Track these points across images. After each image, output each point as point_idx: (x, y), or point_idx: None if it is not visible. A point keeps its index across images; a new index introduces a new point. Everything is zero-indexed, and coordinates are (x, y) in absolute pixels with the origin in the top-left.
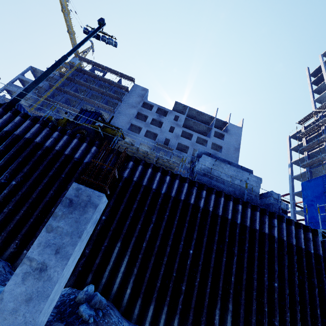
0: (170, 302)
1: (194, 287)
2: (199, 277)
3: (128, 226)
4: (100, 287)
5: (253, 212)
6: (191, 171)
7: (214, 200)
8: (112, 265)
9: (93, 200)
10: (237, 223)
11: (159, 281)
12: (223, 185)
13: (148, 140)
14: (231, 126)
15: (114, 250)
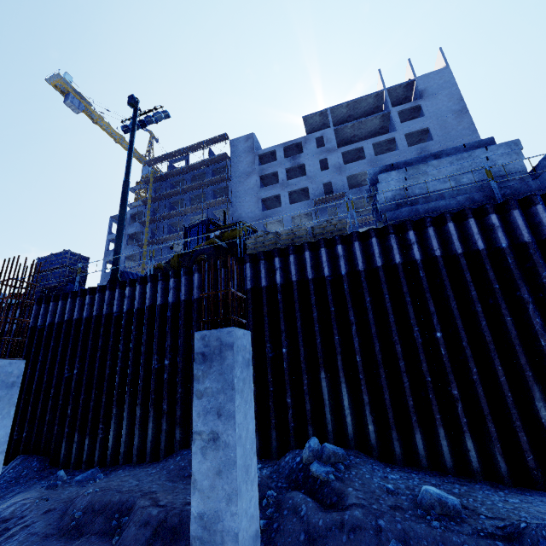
0: (445, 419)
1: (473, 383)
2: (476, 366)
3: (322, 346)
4: (330, 437)
5: (528, 210)
6: (377, 212)
7: (436, 235)
8: (330, 404)
9: (226, 341)
10: (501, 248)
11: (409, 399)
12: (443, 200)
13: (299, 205)
14: (423, 80)
15: (321, 385)
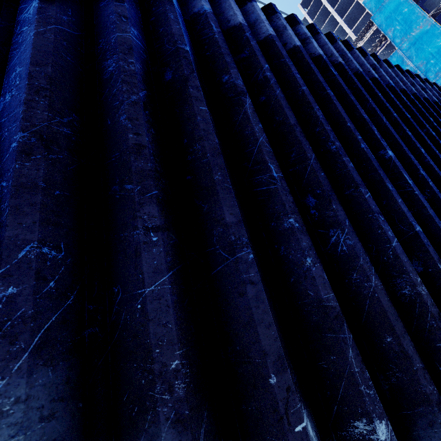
0: None
1: None
2: None
3: None
4: None
5: None
6: None
7: None
8: None
9: None
10: None
11: None
12: None
13: None
14: None
15: None
